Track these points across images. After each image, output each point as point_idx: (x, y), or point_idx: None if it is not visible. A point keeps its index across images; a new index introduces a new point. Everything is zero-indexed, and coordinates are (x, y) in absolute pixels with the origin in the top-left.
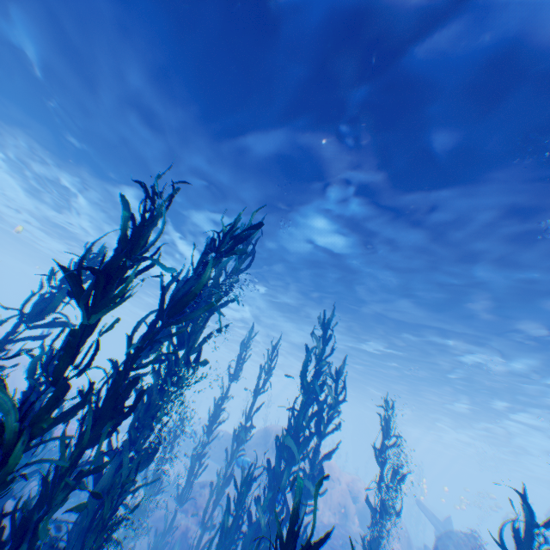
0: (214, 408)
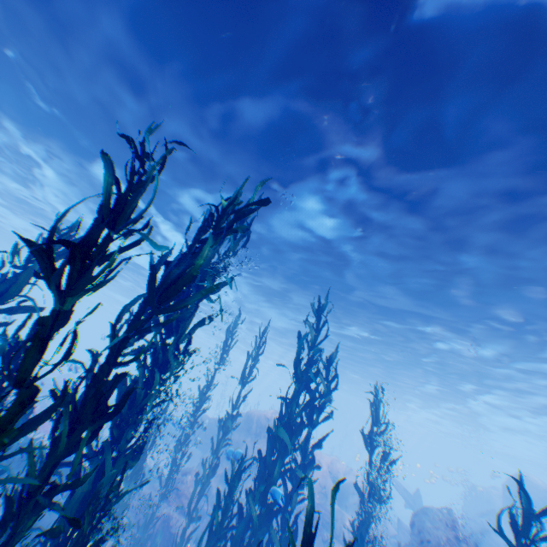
0: (199, 397)
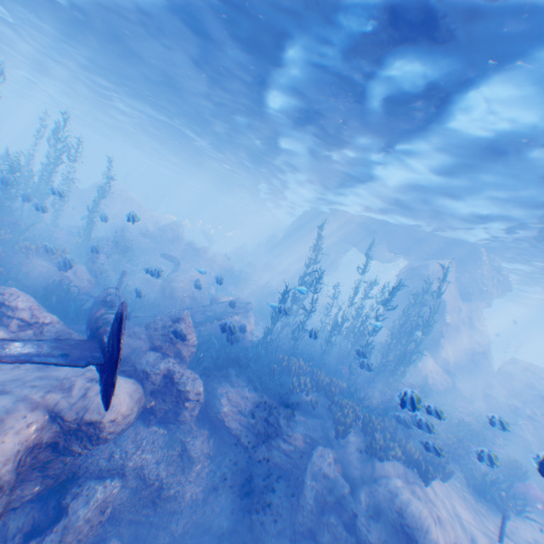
0: (30, 154)
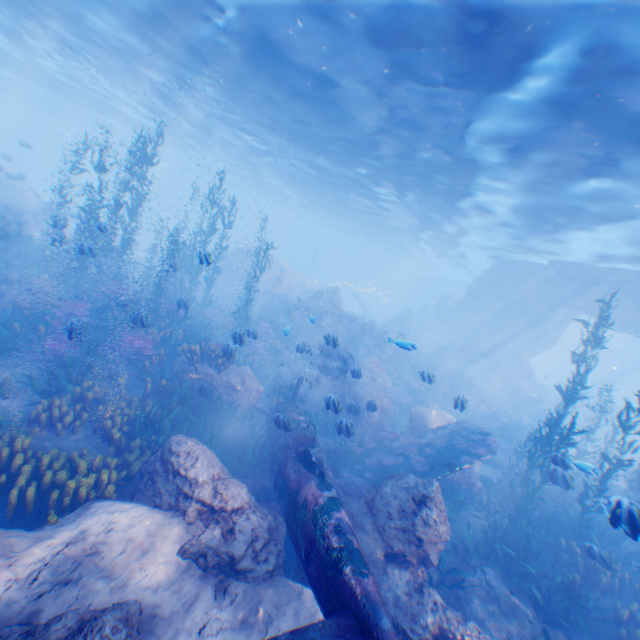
0: (182, 223)
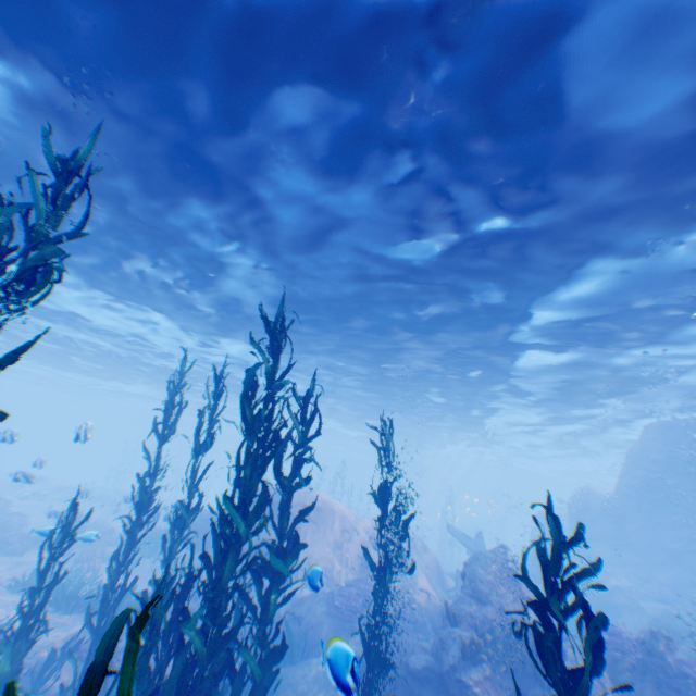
0: (137, 488)
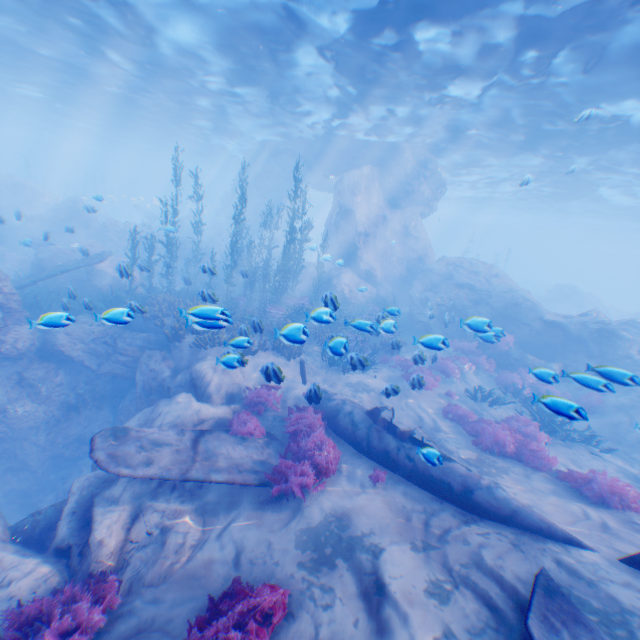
0: None
